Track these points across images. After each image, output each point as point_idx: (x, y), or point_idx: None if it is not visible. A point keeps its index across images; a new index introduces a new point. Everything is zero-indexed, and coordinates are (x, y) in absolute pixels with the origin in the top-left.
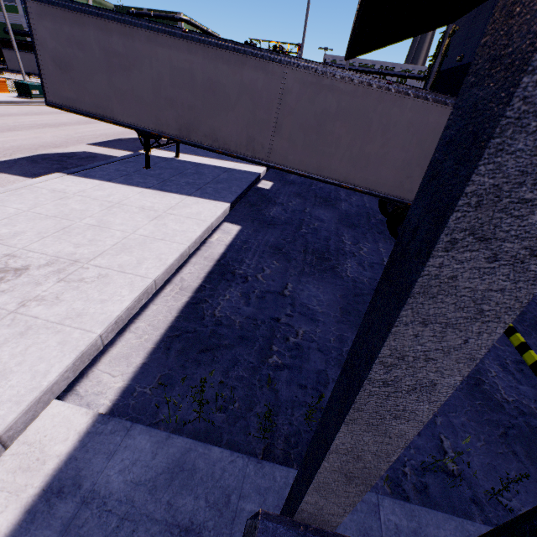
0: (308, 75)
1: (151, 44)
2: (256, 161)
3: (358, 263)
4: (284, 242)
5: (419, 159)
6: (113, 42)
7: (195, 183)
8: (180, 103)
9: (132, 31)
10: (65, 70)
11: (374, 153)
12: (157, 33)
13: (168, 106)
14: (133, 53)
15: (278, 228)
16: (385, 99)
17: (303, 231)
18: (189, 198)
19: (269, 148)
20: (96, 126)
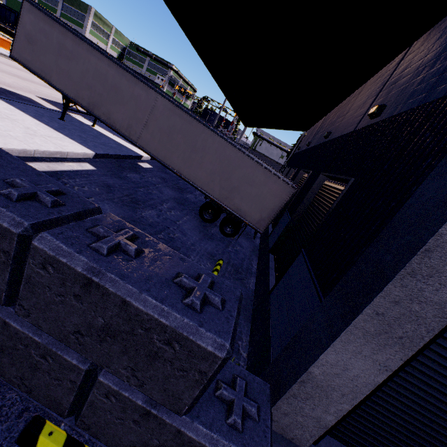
0: (169, 104)
1: (88, 52)
2: (129, 140)
3: (158, 214)
4: (118, 186)
5: (219, 172)
6: (67, 42)
7: (85, 138)
8: (95, 90)
9: (80, 42)
10: (31, 44)
11: (197, 160)
12: (94, 49)
13: (86, 88)
14: (76, 53)
15: (123, 181)
16: (206, 132)
17: (140, 189)
18: (69, 139)
19: (139, 135)
20: (57, 93)
